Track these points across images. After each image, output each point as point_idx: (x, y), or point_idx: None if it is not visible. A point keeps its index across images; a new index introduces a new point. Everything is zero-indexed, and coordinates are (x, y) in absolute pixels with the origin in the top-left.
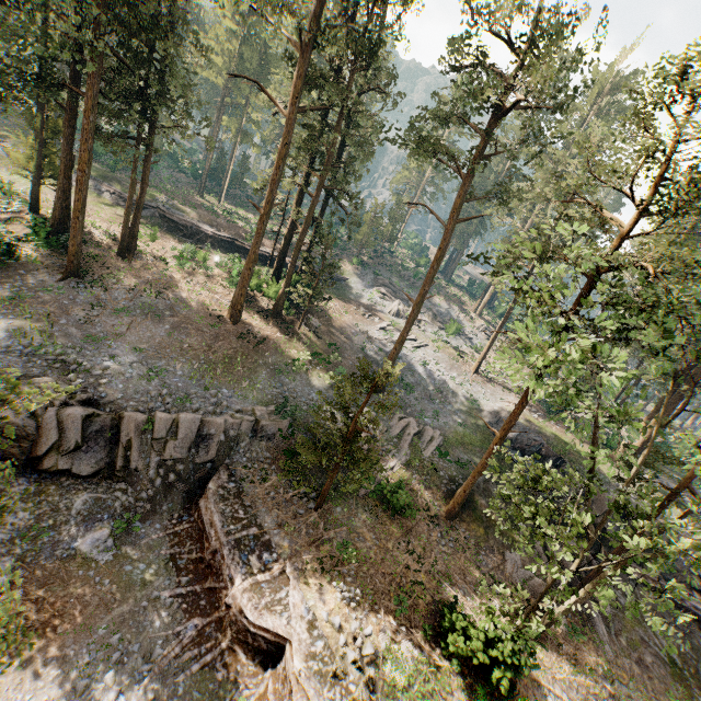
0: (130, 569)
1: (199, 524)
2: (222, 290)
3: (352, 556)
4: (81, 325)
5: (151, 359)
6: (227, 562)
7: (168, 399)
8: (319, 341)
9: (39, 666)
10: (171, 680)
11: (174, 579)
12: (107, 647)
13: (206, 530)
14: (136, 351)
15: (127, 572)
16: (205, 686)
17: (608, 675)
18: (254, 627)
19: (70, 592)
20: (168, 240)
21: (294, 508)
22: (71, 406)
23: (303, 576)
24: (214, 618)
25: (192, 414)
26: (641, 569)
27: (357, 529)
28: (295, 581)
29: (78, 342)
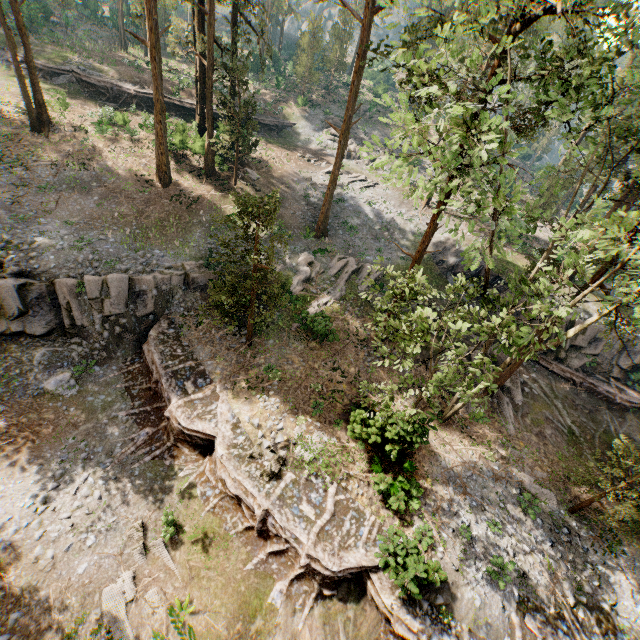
0: (92, 399)
1: (147, 363)
2: (150, 154)
3: (277, 376)
4: (10, 207)
5: (83, 231)
6: (165, 388)
7: (95, 263)
8: (257, 194)
9: (25, 464)
10: (129, 468)
11: (130, 404)
12: (76, 450)
13: (150, 367)
14: (67, 224)
15: (89, 401)
16: (156, 470)
17: (505, 445)
18: (188, 430)
19: (43, 417)
20: (88, 107)
21: (227, 344)
22: (5, 279)
23: (232, 393)
24: (161, 427)
25: (118, 274)
26: (561, 365)
27: (287, 355)
28: (223, 397)
29: (8, 223)
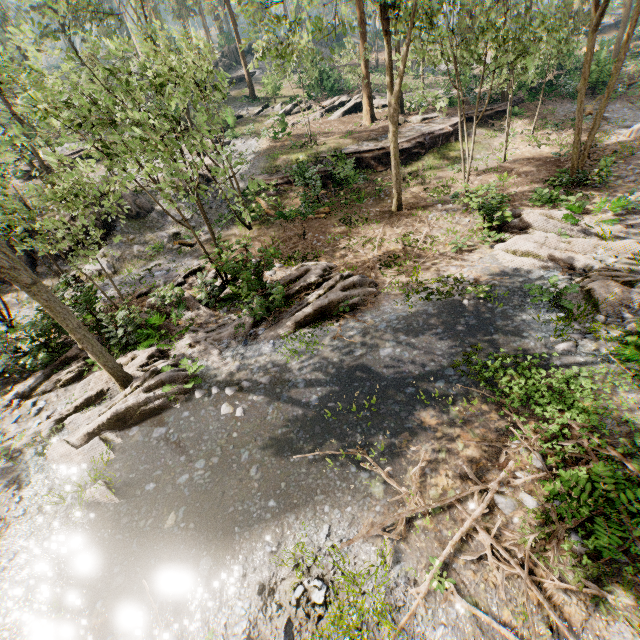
0: None
1: None
2: None
3: None
4: None
5: None
6: None
7: None
8: None
9: None
10: None
11: None
12: None
13: None
14: None
15: None
16: None
17: None
18: None
19: None
20: None
21: None
22: None
23: None
24: None
25: None
26: None
27: None
28: None
29: None
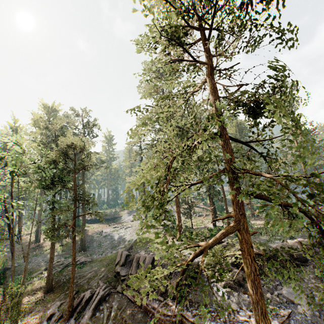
0: None
1: None
2: (43, 236)
3: None
4: None
5: None
6: None
7: None
8: (71, 240)
9: None
10: None
11: None
12: None
13: None
14: None
15: None
16: None
17: None
18: None
19: None
20: None
21: None
22: None
23: None
24: None
25: None
26: (135, 291)
27: None
28: None
29: None
